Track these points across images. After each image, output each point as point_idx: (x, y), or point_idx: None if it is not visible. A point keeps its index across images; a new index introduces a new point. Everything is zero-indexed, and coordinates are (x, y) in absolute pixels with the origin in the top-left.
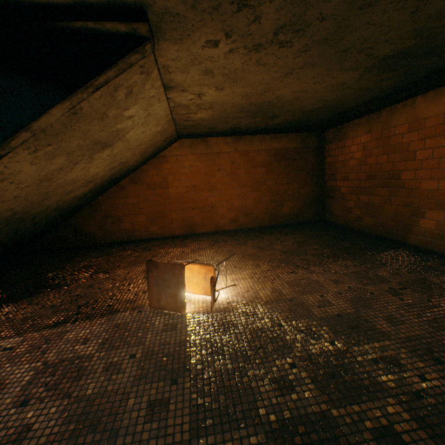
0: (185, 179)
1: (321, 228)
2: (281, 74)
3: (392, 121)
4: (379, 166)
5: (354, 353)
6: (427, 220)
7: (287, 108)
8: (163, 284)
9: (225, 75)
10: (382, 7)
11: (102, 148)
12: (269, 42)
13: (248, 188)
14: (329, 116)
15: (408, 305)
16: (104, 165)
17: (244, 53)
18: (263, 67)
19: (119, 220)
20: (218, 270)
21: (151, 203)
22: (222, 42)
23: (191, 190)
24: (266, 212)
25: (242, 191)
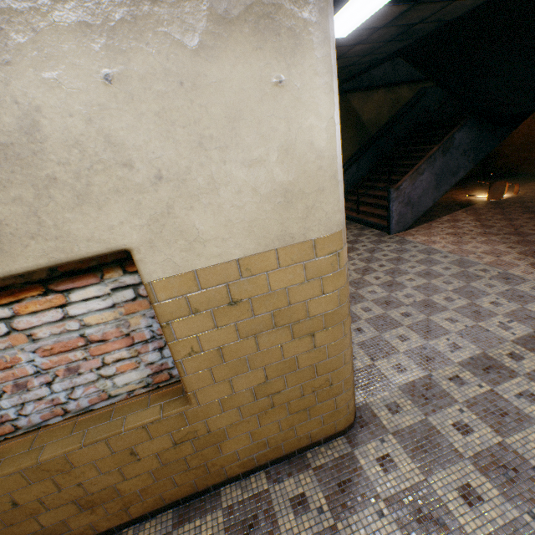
0: None
1: (491, 176)
2: None
3: None
4: None
5: None
6: None
7: None
8: (495, 190)
9: None
10: None
11: None
12: None
13: None
14: None
15: None
16: None
17: None
18: None
19: None
20: (509, 184)
21: None
22: None
23: None
24: None
25: None
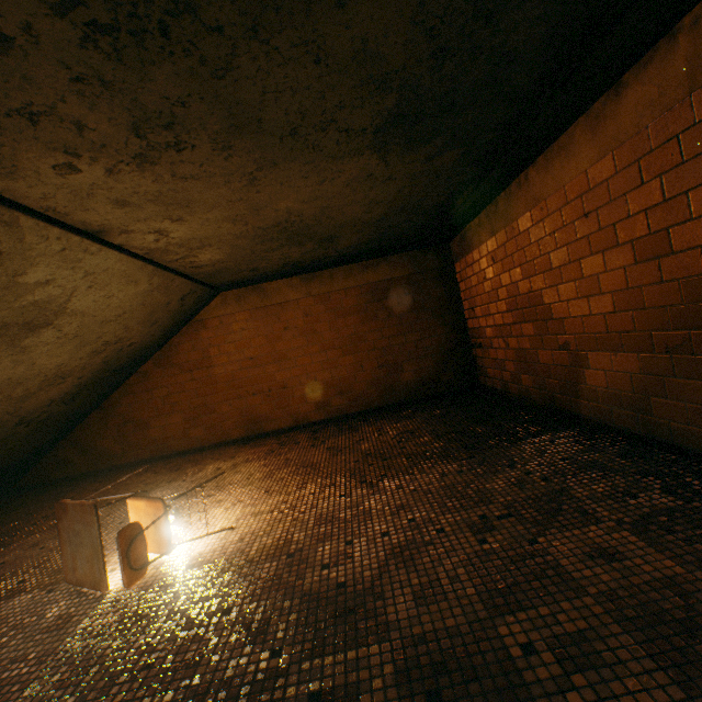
0: (237, 350)
1: (466, 401)
2: (244, 183)
3: (512, 212)
4: (516, 286)
5: (294, 678)
6: (593, 371)
7: (333, 224)
8: (77, 540)
9: (156, 201)
10: (252, 68)
11: (29, 330)
12: (151, 149)
13: (338, 350)
14: (425, 221)
15: (485, 555)
16: (68, 351)
17: (135, 169)
18: (198, 181)
19: (144, 426)
20: (169, 507)
21: (190, 393)
22: (79, 164)
23: (248, 366)
24: (375, 384)
25: (328, 356)
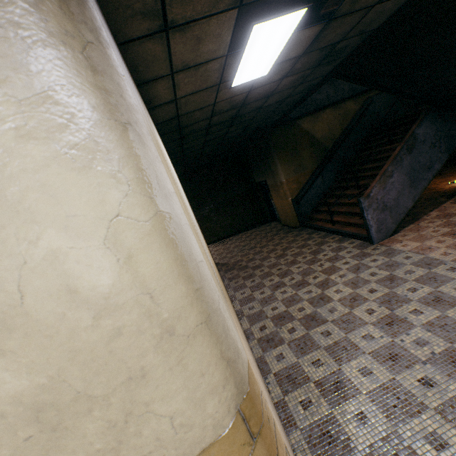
0: None
1: None
2: None
3: None
4: None
5: None
6: None
7: None
8: None
9: None
10: None
11: None
12: None
13: None
14: None
15: None
16: None
17: None
18: None
19: None
20: None
21: None
22: None
23: None
24: None
25: None
